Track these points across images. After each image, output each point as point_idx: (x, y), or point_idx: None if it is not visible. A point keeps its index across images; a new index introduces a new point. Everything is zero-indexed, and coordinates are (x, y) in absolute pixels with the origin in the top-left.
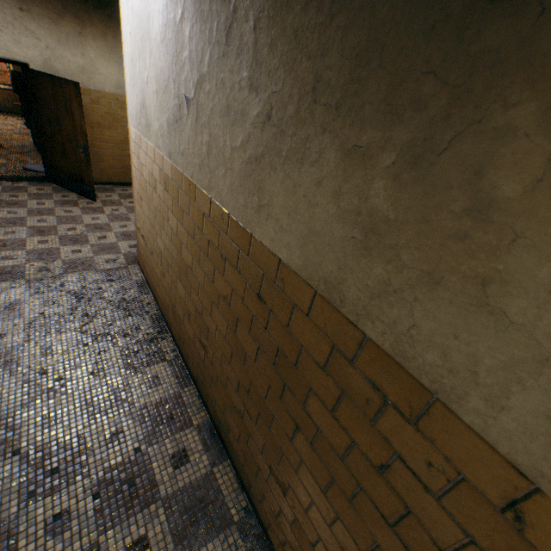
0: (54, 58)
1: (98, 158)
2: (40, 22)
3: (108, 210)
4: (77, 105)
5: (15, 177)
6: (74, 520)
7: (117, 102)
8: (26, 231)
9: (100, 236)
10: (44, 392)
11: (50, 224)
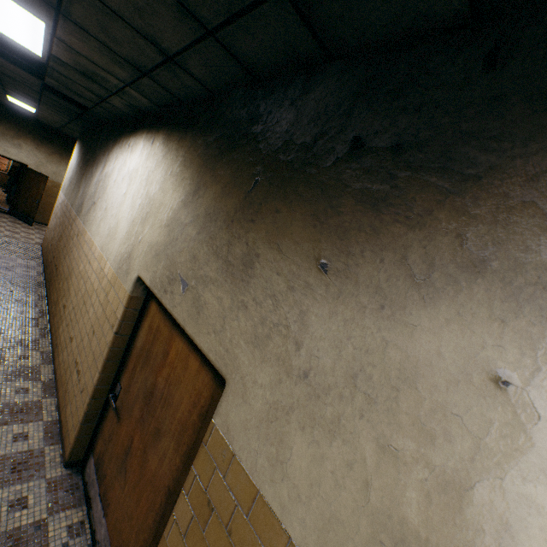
0: (43, 166)
1: (44, 210)
2: (43, 154)
3: (38, 231)
4: (44, 184)
5: None
6: None
7: None
8: None
9: (27, 235)
10: None
11: (3, 225)
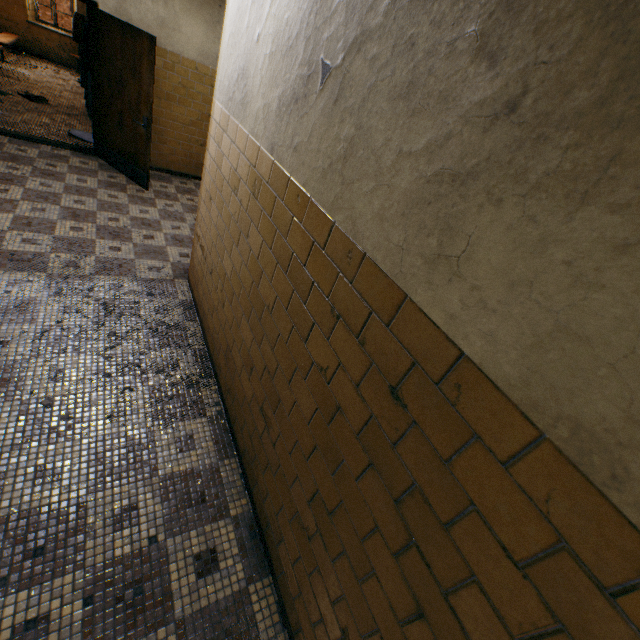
0: (130, 1)
1: (159, 138)
2: None
3: (161, 204)
4: (147, 65)
5: (56, 142)
6: (53, 633)
7: (196, 72)
8: (58, 211)
9: (146, 234)
10: (44, 432)
11: (88, 208)
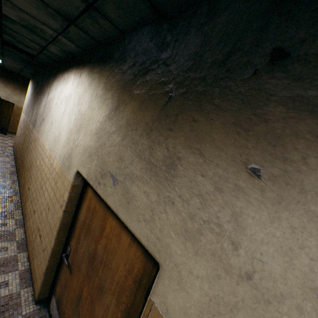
0: (10, 97)
1: (13, 125)
2: (9, 89)
3: (10, 138)
4: (12, 108)
5: None
6: None
7: None
8: None
9: (3, 141)
10: None
11: None
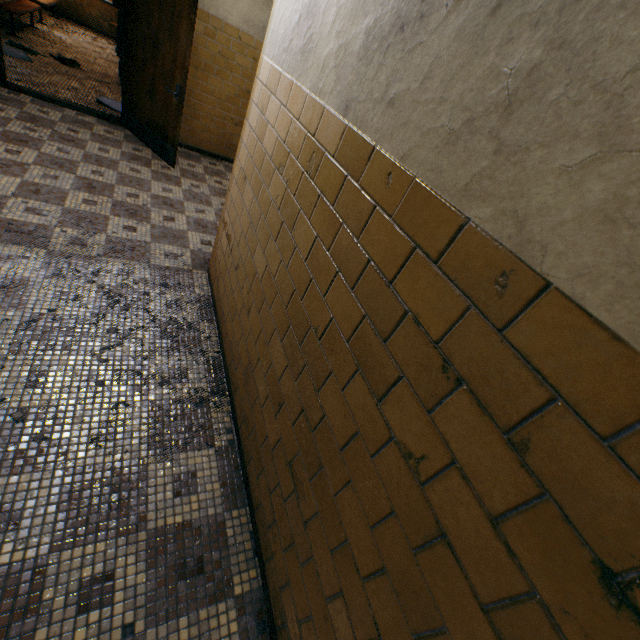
0: None
1: (192, 112)
2: None
3: (186, 184)
4: (186, 25)
5: (82, 108)
6: None
7: (238, 41)
8: (72, 180)
9: (166, 216)
10: (7, 456)
11: (107, 180)
